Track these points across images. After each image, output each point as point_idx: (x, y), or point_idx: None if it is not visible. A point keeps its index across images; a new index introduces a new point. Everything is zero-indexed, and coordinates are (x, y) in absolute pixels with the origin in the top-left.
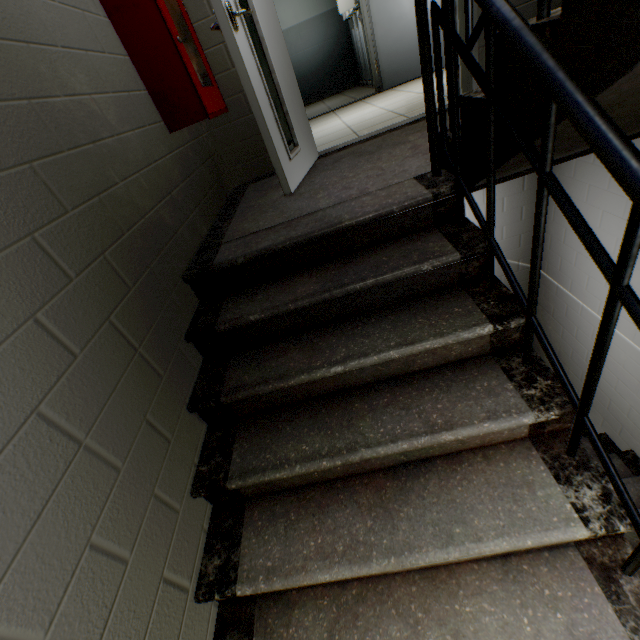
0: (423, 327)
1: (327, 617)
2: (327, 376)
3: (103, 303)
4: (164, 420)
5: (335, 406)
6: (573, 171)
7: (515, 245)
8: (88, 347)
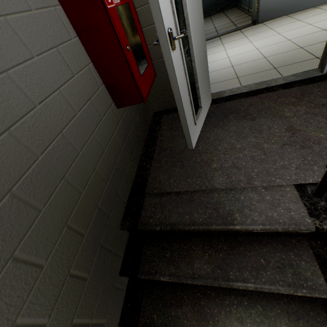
0: None
1: None
2: None
3: (68, 316)
4: None
5: None
6: None
7: None
8: None
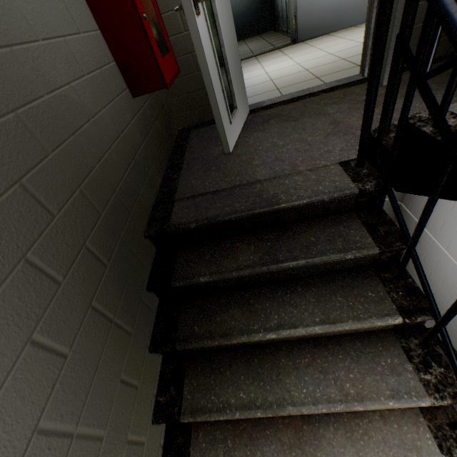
0: (342, 307)
1: None
2: (262, 339)
3: (86, 292)
4: (133, 371)
5: (265, 358)
6: None
7: None
8: (75, 341)
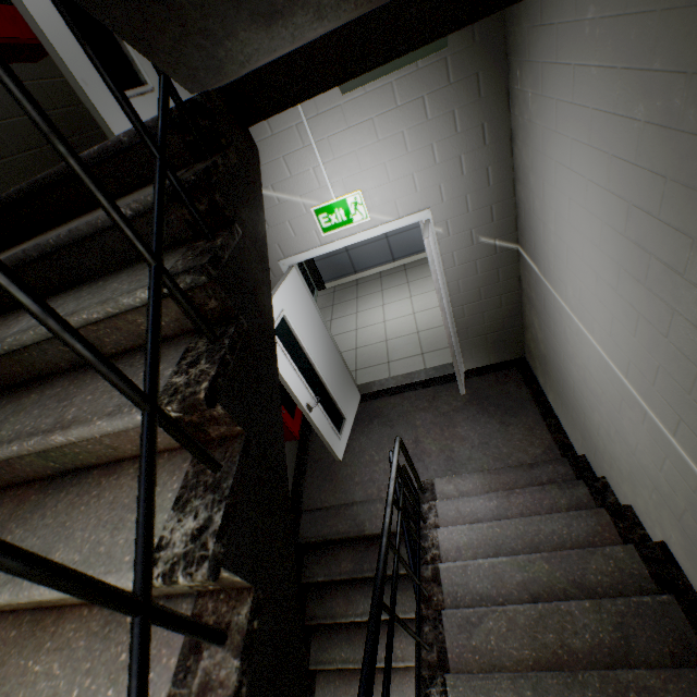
0: (106, 293)
1: None
2: None
3: None
4: None
5: (18, 397)
6: (529, 110)
7: (487, 219)
8: None
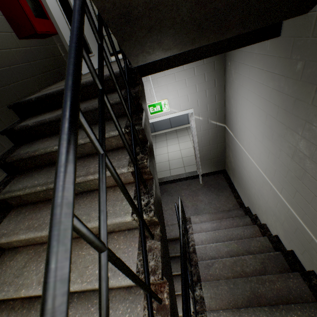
0: None
1: (28, 257)
2: (53, 151)
3: None
4: None
5: None
6: (232, 77)
7: (214, 114)
8: None
